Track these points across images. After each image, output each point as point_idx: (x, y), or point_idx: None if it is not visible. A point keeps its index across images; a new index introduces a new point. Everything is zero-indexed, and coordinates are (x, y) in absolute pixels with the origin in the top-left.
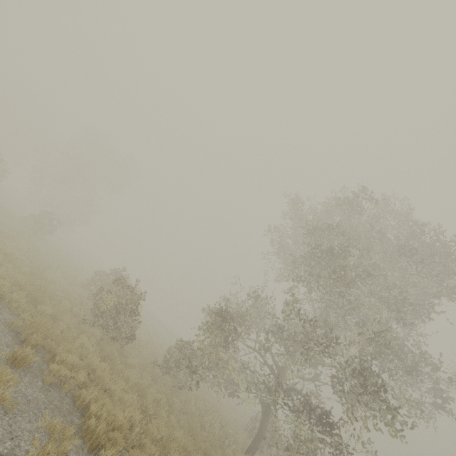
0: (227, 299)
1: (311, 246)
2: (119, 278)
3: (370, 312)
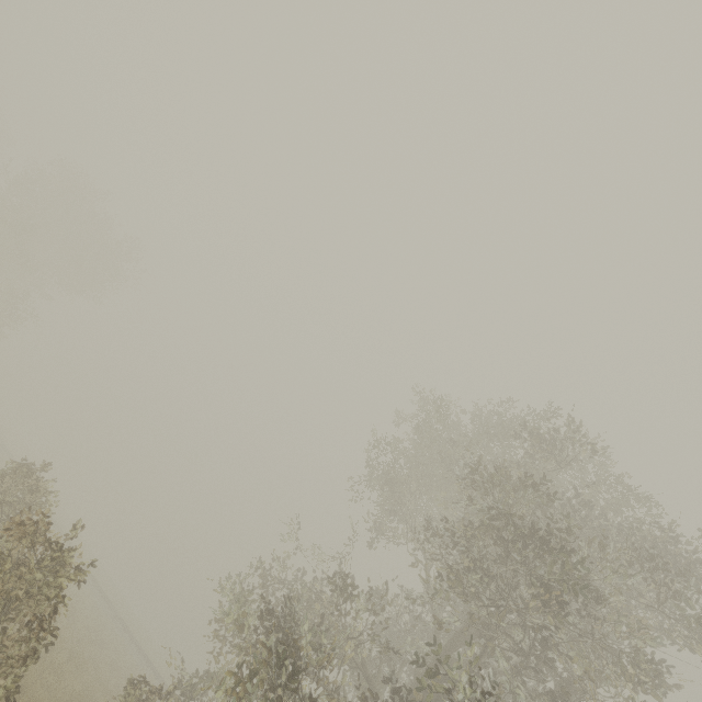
0: (289, 597)
1: (494, 513)
2: (28, 520)
3: (577, 671)
